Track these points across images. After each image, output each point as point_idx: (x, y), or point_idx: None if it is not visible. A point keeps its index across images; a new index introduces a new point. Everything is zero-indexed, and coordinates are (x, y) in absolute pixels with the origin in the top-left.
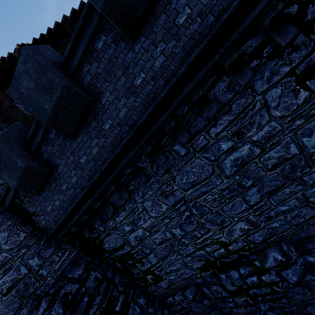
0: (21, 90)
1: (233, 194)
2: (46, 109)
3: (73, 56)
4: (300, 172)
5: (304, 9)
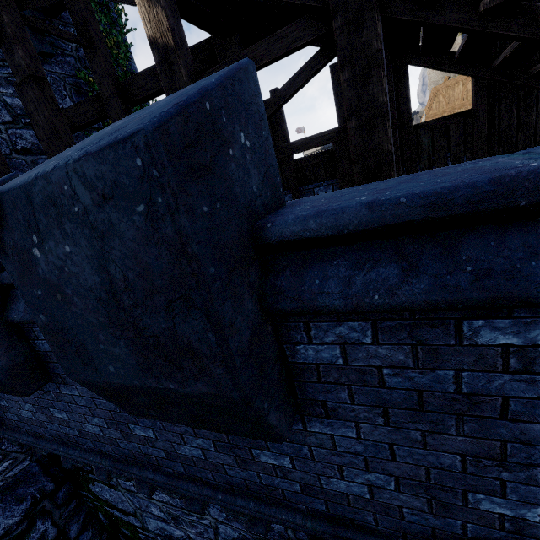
0: (34, 249)
1: None
2: (101, 366)
3: (336, 257)
4: None
5: None
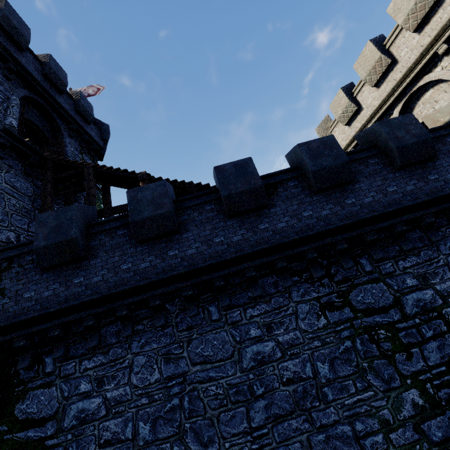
0: (138, 195)
1: (239, 397)
2: (143, 214)
3: (186, 202)
4: (311, 403)
5: (330, 266)
